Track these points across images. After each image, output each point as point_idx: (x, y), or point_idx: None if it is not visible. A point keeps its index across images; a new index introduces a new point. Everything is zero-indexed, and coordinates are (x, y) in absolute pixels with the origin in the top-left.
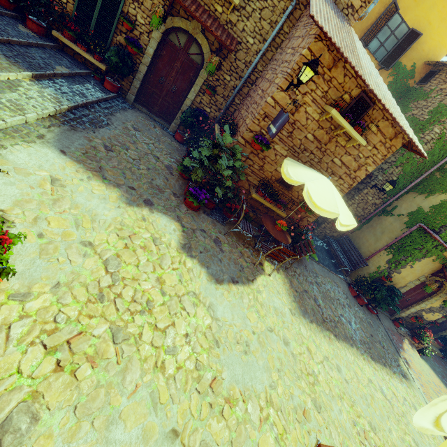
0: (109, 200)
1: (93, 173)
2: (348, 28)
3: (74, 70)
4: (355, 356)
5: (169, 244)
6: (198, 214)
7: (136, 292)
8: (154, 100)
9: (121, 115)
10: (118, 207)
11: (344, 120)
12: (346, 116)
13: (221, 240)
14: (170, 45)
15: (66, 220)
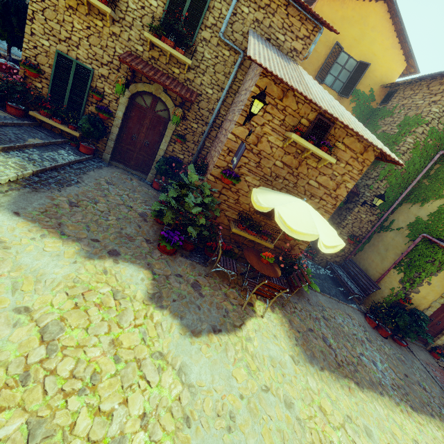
0: (64, 256)
1: (49, 230)
2: (294, 66)
3: (48, 140)
4: (389, 409)
5: (133, 296)
6: (173, 258)
7: (78, 364)
8: (129, 155)
9: (94, 173)
10: (74, 262)
11: (307, 142)
12: (309, 138)
13: (200, 283)
14: (137, 107)
15: (0, 285)
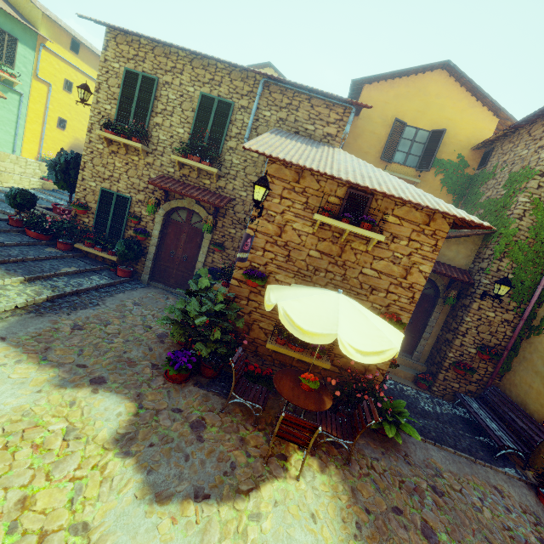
0: (29, 383)
1: (30, 355)
2: (324, 149)
3: (85, 267)
4: None
5: (94, 436)
6: (181, 387)
7: None
8: (168, 273)
9: (124, 295)
10: (38, 391)
11: (336, 221)
12: (342, 217)
13: (207, 422)
14: (173, 223)
15: None
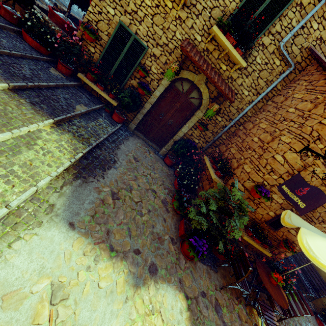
0: (116, 291)
1: (100, 247)
2: None
3: (90, 106)
4: None
5: None
6: (194, 264)
7: None
8: (151, 129)
9: (124, 146)
10: (125, 300)
11: None
12: None
13: (220, 303)
14: (174, 90)
15: None
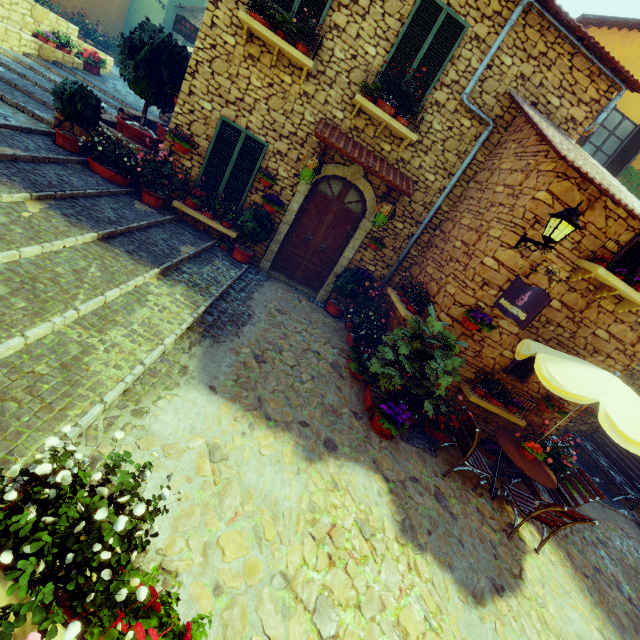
0: (283, 461)
1: (253, 414)
2: (579, 149)
3: (199, 245)
4: None
5: (382, 529)
6: (395, 444)
7: None
8: (295, 263)
9: (259, 295)
10: (298, 471)
11: (619, 280)
12: (617, 272)
13: (443, 492)
14: (319, 196)
15: (242, 533)
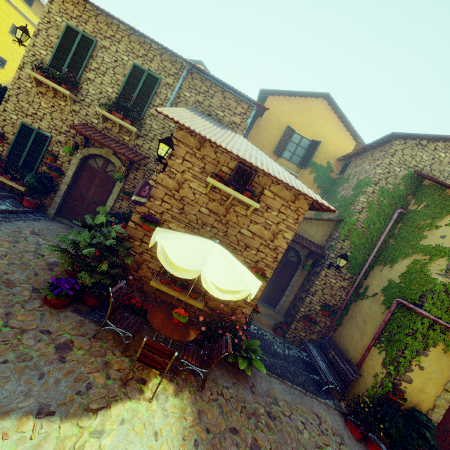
0: None
1: None
2: (228, 132)
3: None
4: None
5: None
6: (58, 311)
7: None
8: (76, 212)
9: (24, 223)
10: None
11: (224, 186)
12: (230, 184)
13: (74, 345)
14: (89, 168)
15: None
